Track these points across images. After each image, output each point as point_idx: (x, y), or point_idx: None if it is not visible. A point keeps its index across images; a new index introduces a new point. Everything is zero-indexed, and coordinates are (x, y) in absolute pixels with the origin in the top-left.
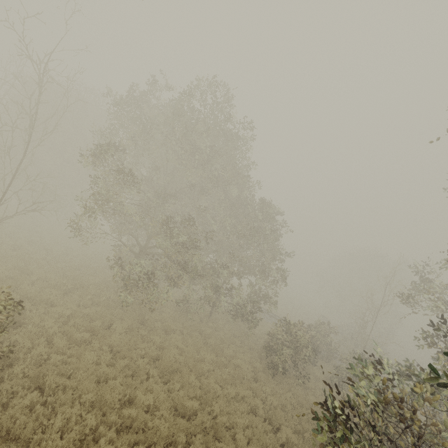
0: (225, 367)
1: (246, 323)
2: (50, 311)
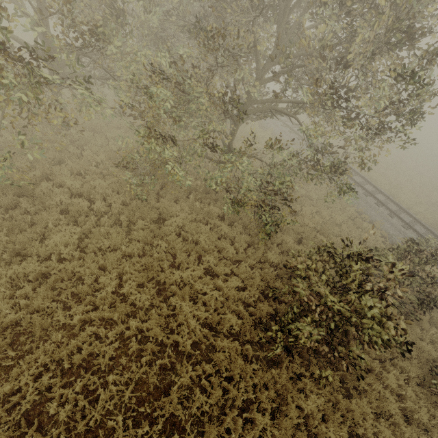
0: (126, 320)
1: (296, 204)
2: None
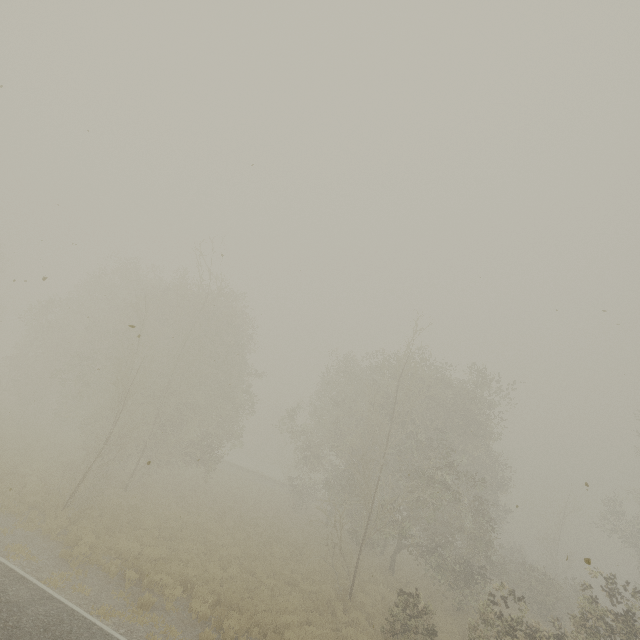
0: None
1: None
2: (452, 633)
